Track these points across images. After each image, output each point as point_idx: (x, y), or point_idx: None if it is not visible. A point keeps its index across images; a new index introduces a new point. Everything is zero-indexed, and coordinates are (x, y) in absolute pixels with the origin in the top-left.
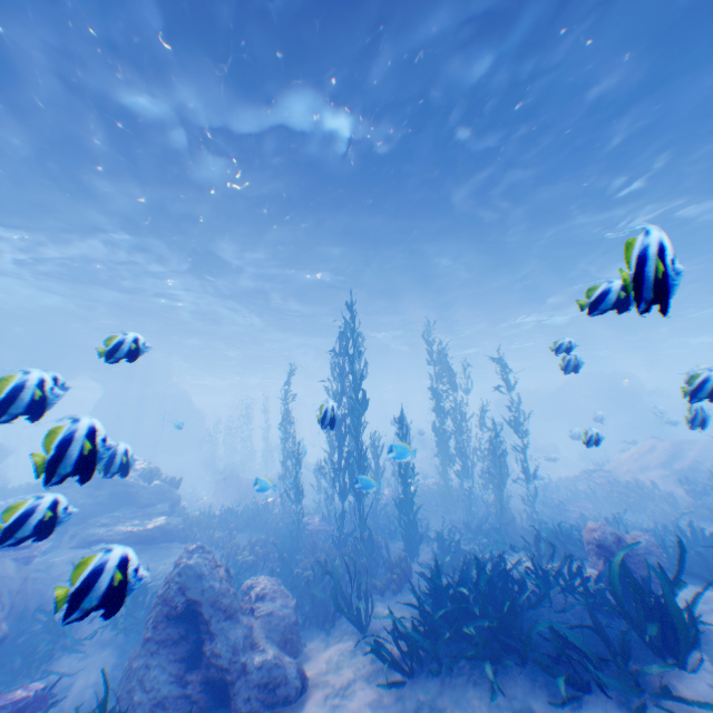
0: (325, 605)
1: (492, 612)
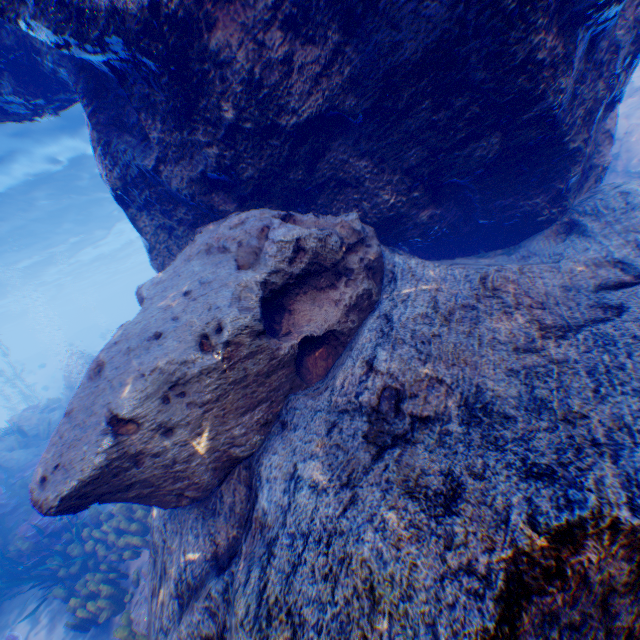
0: None
1: None
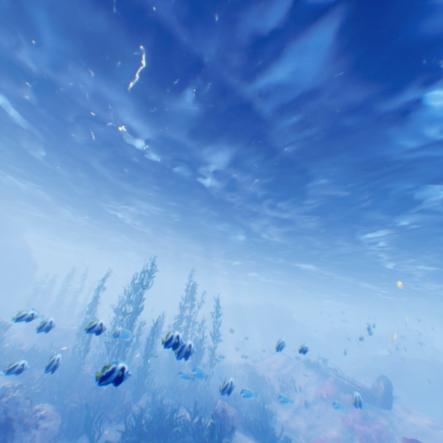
0: (77, 425)
1: (156, 440)
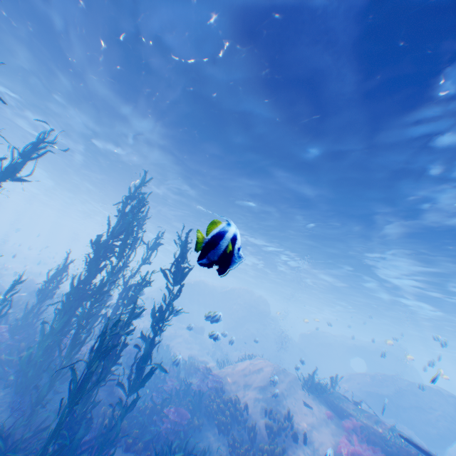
0: None
1: None
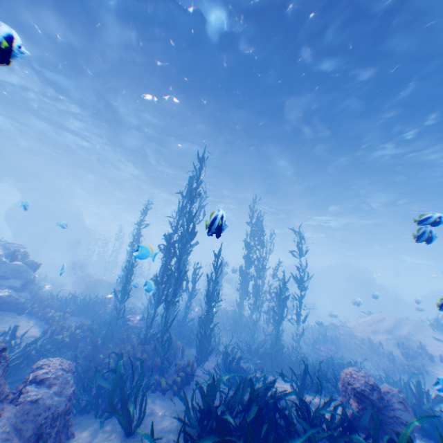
0: None
1: None
